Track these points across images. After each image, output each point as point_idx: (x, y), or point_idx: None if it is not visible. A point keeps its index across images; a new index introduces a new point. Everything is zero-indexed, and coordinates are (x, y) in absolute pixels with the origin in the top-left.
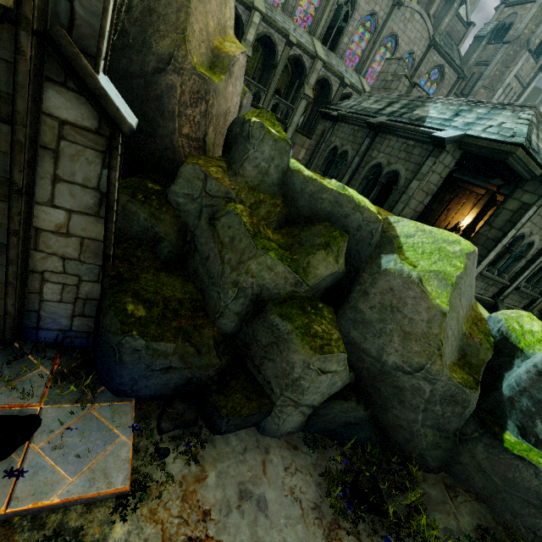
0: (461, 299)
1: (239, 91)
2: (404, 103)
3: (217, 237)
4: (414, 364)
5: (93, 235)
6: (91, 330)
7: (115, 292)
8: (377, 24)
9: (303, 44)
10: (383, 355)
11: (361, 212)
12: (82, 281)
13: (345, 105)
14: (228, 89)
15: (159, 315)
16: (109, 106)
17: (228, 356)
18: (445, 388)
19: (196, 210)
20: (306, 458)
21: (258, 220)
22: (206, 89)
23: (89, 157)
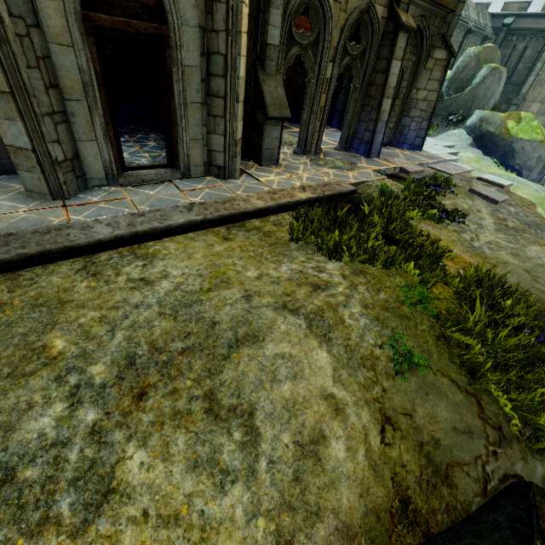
0: None
1: None
2: None
3: None
4: None
5: None
6: None
7: None
8: None
9: None
10: None
11: None
12: None
13: None
14: None
15: None
16: None
17: None
18: None
19: None
20: None
21: None
22: None
23: None
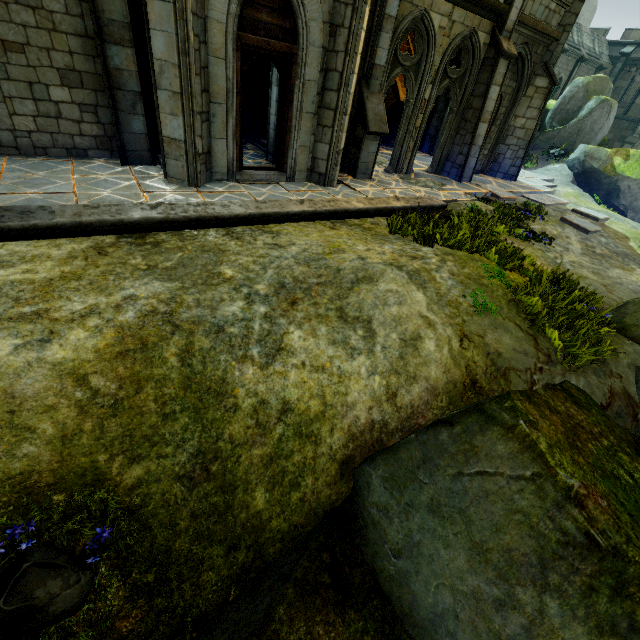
0: None
1: None
2: None
3: None
4: None
5: None
6: None
7: None
8: None
9: None
10: None
11: None
12: None
13: None
14: None
15: None
16: None
17: None
18: None
19: None
20: None
21: None
22: None
23: None
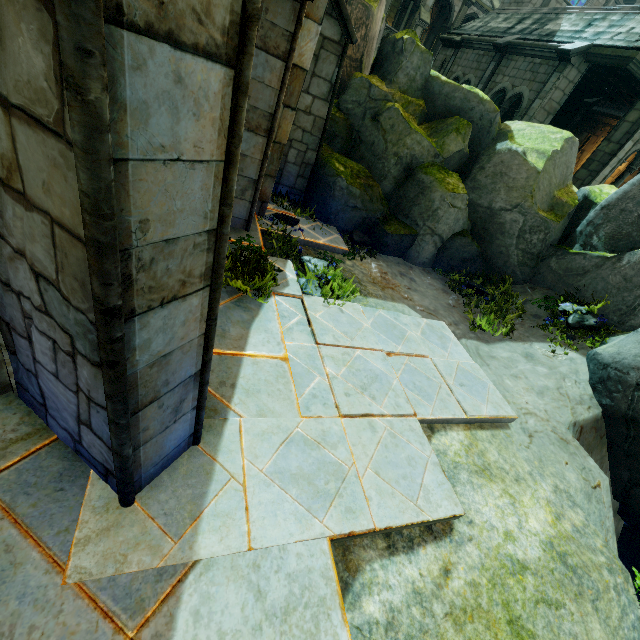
0: (554, 169)
1: (381, 17)
2: (536, 18)
3: (380, 127)
4: (513, 204)
5: (321, 115)
6: (303, 190)
7: (326, 157)
8: None
9: None
10: (492, 204)
11: (483, 104)
12: (308, 149)
13: (470, 27)
14: (378, 15)
15: (350, 174)
16: (350, 26)
17: (387, 209)
18: (533, 220)
19: (361, 113)
20: (436, 276)
21: (408, 115)
22: (367, 16)
23: (331, 60)
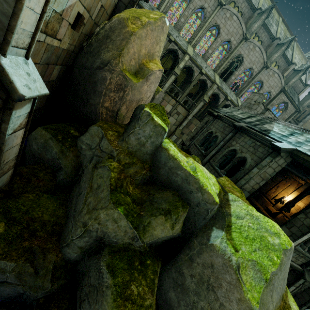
0: (272, 294)
1: (153, 90)
2: (258, 118)
3: (90, 181)
4: None
5: None
6: None
7: None
8: (252, 74)
9: (209, 75)
10: None
11: (202, 193)
12: None
13: (223, 110)
14: (143, 87)
15: (16, 233)
16: (4, 78)
17: (62, 281)
18: None
19: (90, 156)
20: None
21: (125, 176)
22: (125, 84)
23: None
